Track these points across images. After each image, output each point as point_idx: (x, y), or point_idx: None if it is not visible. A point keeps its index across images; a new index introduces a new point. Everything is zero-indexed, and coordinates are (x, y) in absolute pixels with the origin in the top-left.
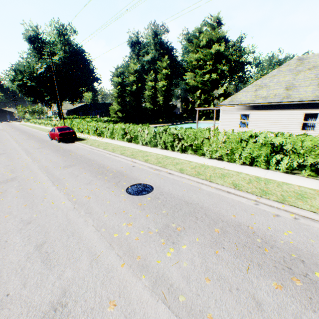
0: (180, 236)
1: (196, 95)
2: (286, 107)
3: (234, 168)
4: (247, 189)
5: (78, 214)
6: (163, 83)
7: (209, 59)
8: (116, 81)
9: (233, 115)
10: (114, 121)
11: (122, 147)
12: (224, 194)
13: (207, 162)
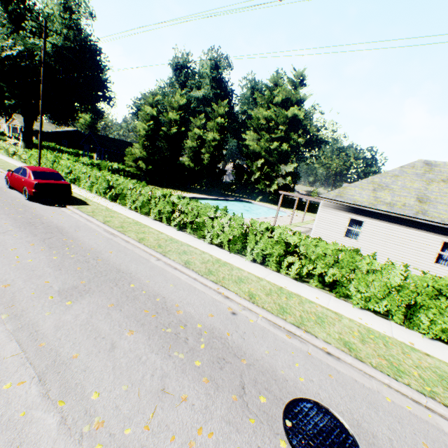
0: None
1: (256, 165)
2: (420, 227)
3: (430, 350)
4: None
5: None
6: (214, 136)
7: (282, 122)
8: (149, 112)
9: (338, 216)
10: (129, 173)
11: (174, 241)
12: None
13: (367, 321)
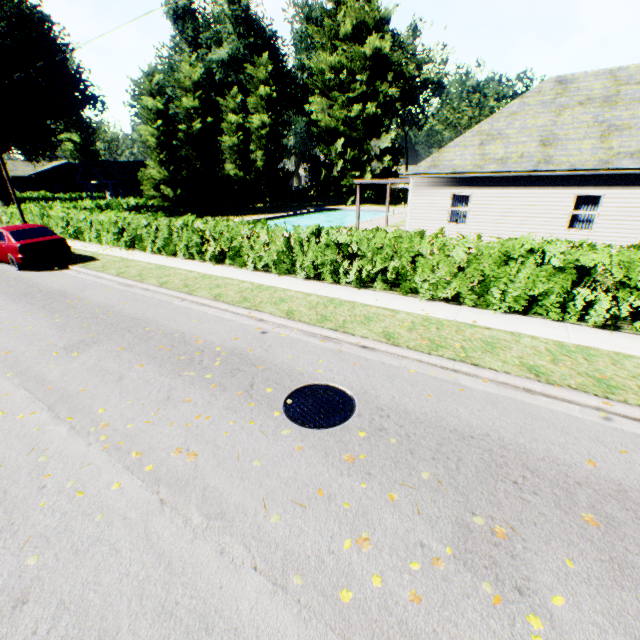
0: (520, 558)
1: (336, 151)
2: (544, 183)
3: (496, 323)
4: (564, 378)
5: (185, 525)
6: (262, 120)
7: (360, 68)
8: (151, 107)
9: (437, 197)
10: (154, 208)
11: (206, 277)
12: (522, 396)
13: (431, 311)
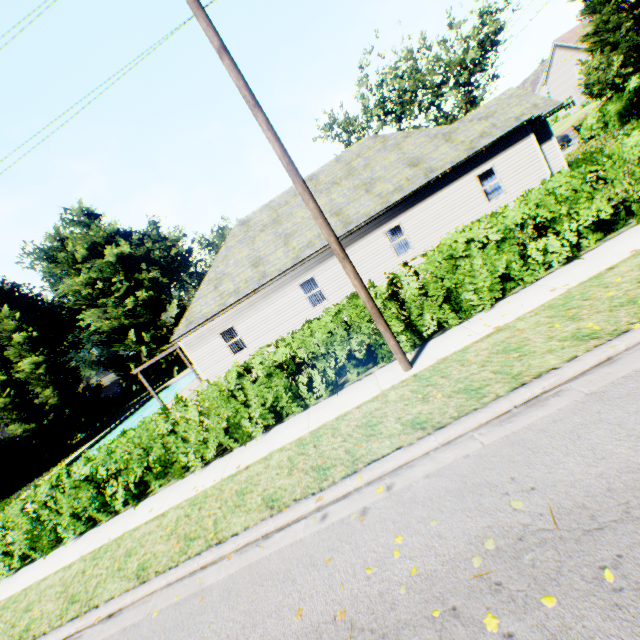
0: None
1: (132, 341)
2: (274, 289)
3: (256, 453)
4: (294, 490)
5: None
6: (32, 361)
7: (113, 272)
8: None
9: (210, 342)
10: None
11: None
12: (260, 551)
13: (203, 482)
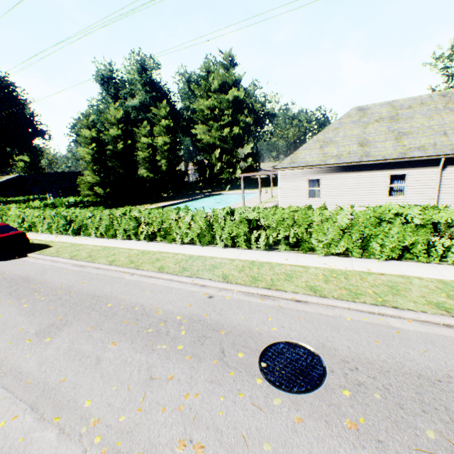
0: None
1: (215, 157)
2: (367, 168)
3: (384, 269)
4: None
5: None
6: (164, 140)
7: (226, 107)
8: (88, 135)
9: (297, 181)
10: (89, 203)
11: (146, 253)
12: (447, 332)
13: (331, 264)
